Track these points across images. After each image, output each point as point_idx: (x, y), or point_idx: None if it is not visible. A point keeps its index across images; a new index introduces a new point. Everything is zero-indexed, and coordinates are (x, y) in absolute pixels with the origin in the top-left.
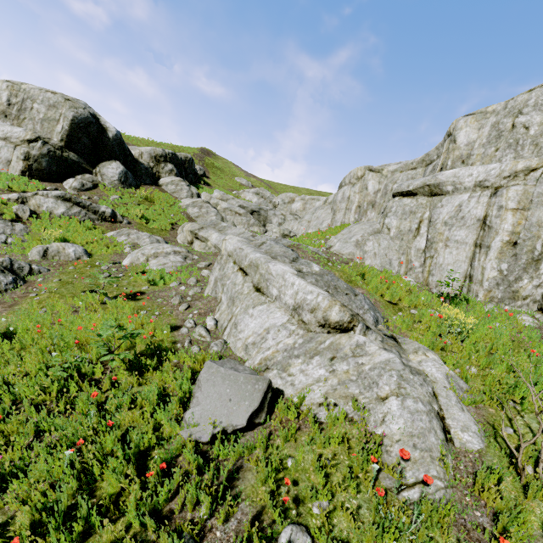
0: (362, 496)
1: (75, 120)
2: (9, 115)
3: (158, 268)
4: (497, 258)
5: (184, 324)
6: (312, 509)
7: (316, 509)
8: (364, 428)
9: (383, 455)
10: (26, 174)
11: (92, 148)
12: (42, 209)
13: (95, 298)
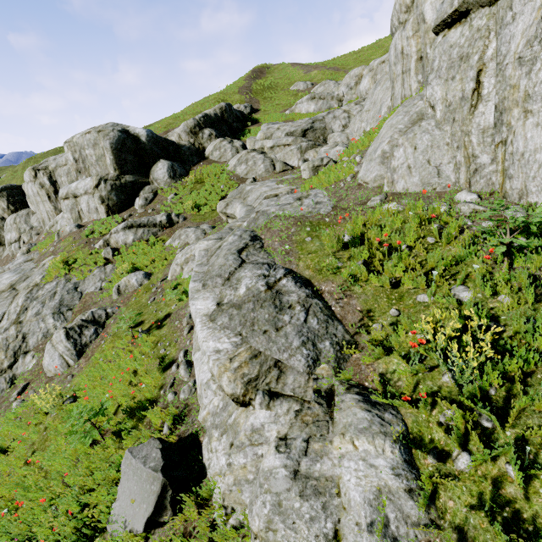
0: None
1: (112, 146)
2: (81, 170)
3: (188, 276)
4: None
5: (178, 357)
6: None
7: None
8: None
9: None
10: (109, 213)
11: (139, 161)
12: (120, 243)
13: (123, 343)
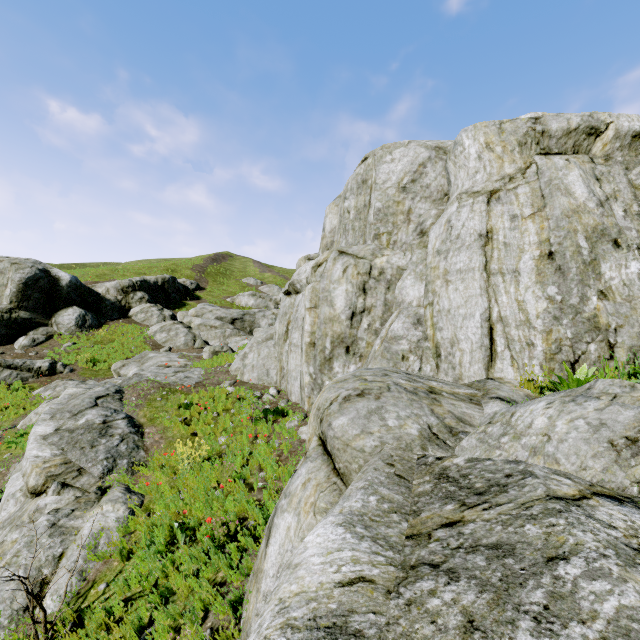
0: None
1: (22, 280)
2: None
3: None
4: (306, 361)
5: None
6: None
7: None
8: None
9: None
10: None
11: (46, 301)
12: None
13: None
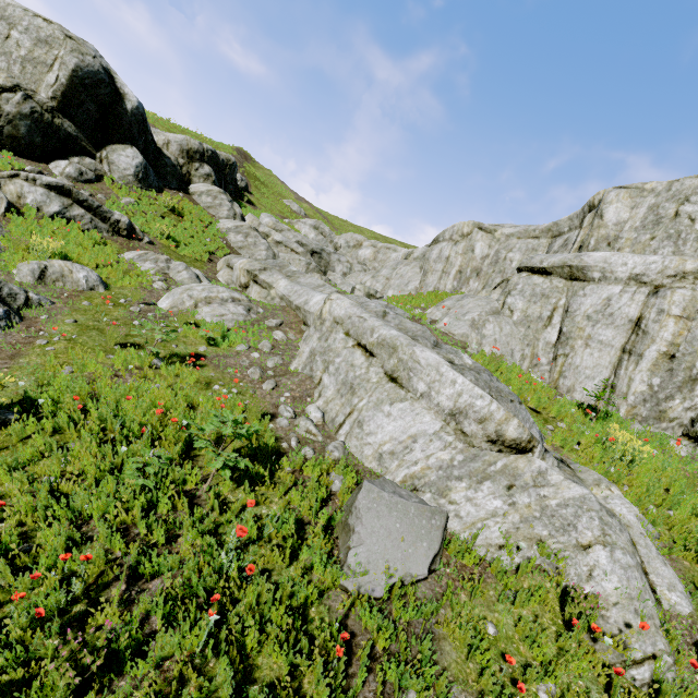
0: (586, 675)
1: (78, 71)
2: None
3: (213, 320)
4: (650, 370)
5: (279, 412)
6: (538, 694)
7: (545, 695)
8: (580, 587)
9: (598, 620)
10: None
11: (99, 121)
12: (25, 201)
13: (148, 360)
